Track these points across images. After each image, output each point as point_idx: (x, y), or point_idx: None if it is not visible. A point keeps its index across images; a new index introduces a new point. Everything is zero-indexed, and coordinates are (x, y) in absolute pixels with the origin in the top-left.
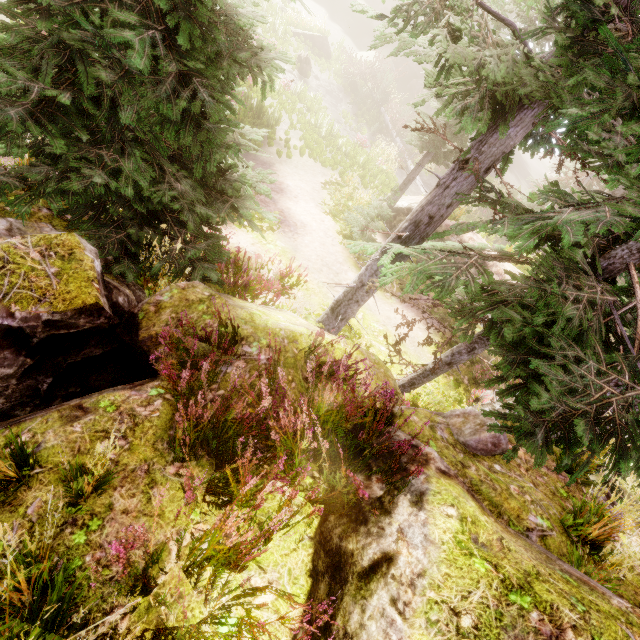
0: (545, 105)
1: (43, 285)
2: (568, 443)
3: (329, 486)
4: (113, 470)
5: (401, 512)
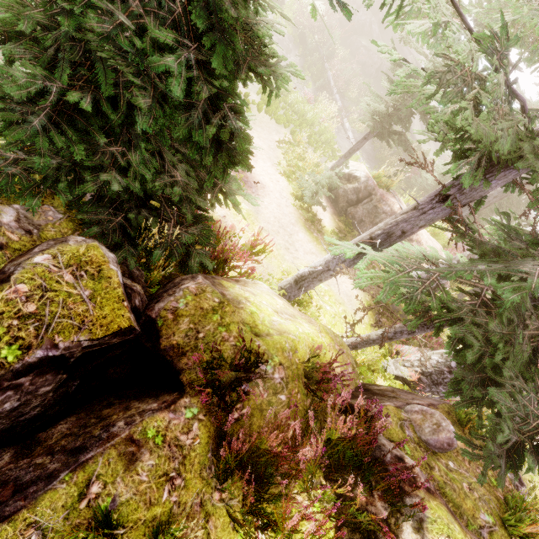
0: (528, 168)
1: (81, 311)
2: (516, 464)
3: (336, 495)
4: (177, 512)
5: (407, 538)
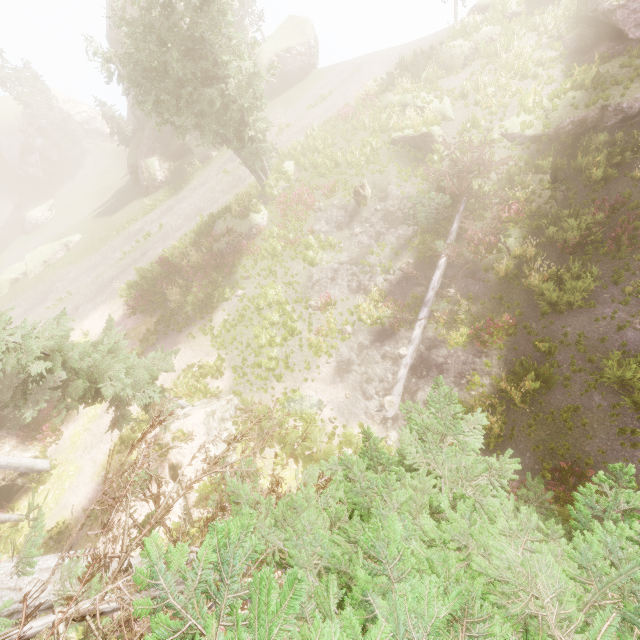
0: None
1: None
2: None
3: None
4: None
5: None
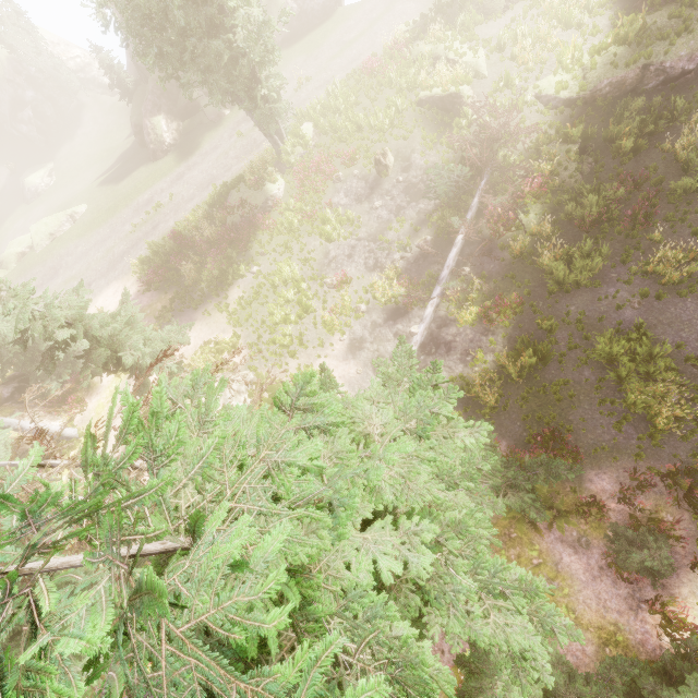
0: None
1: None
2: None
3: None
4: None
5: None
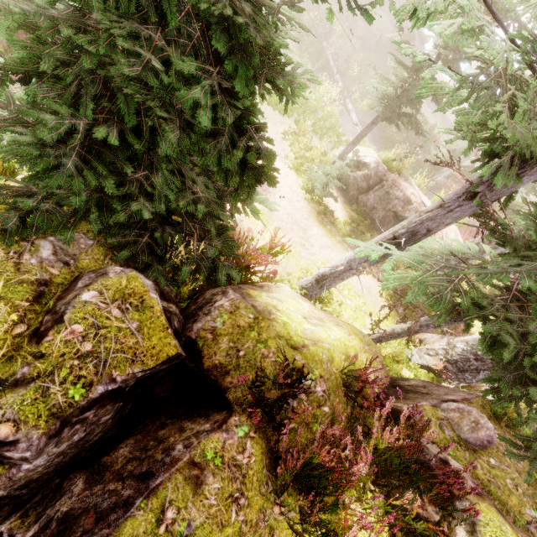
0: None
1: (131, 344)
2: None
3: (385, 499)
4: (245, 530)
5: None
